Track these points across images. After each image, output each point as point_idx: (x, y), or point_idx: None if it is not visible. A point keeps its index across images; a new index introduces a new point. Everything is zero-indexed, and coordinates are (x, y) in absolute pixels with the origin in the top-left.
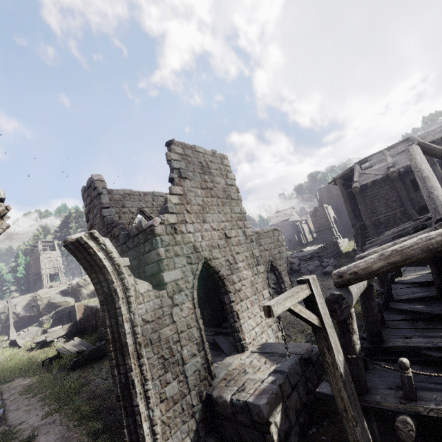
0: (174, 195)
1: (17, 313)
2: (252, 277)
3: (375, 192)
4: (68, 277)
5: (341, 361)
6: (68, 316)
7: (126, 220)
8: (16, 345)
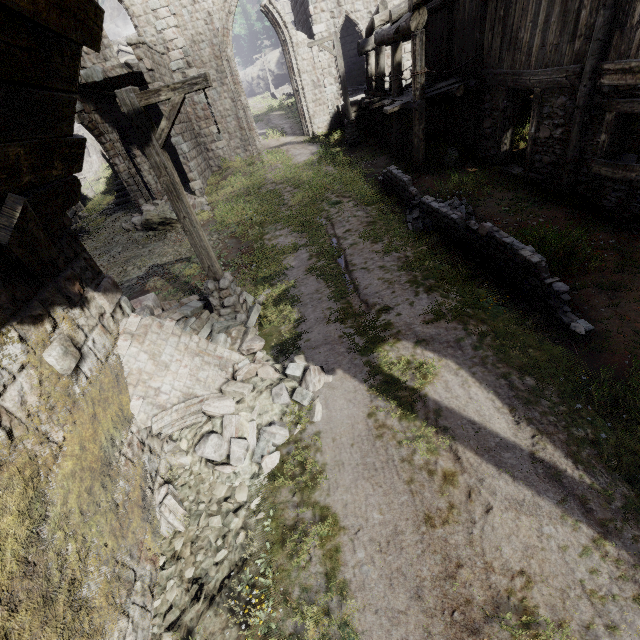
0: None
1: (272, 72)
2: None
3: None
4: None
5: (342, 72)
6: None
7: None
8: (275, 98)
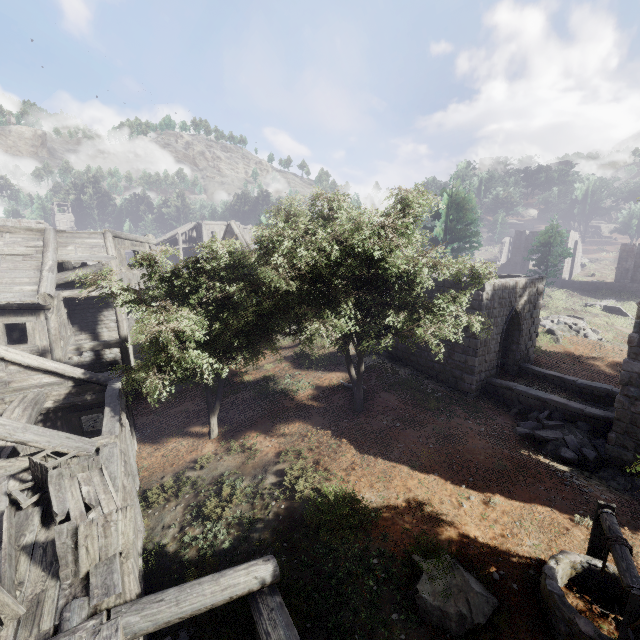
0: None
1: None
2: None
3: None
4: None
5: None
6: None
7: None
8: None
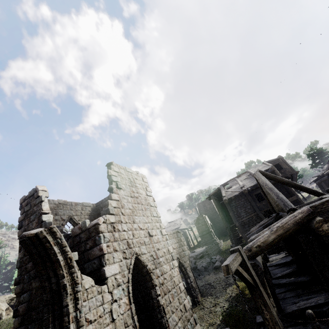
0: (113, 200)
1: None
2: (170, 271)
3: (237, 203)
4: None
5: (276, 316)
6: None
7: None
8: None
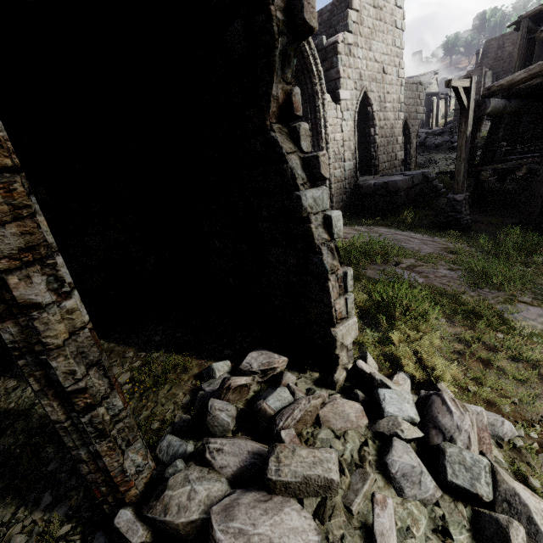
0: (353, 11)
1: None
2: (393, 121)
3: None
4: None
5: (469, 131)
6: None
7: None
8: None
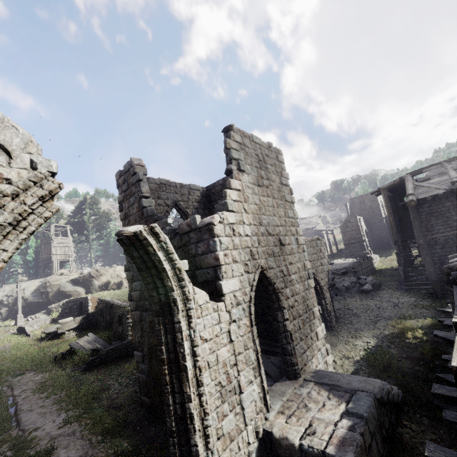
0: (233, 190)
1: (25, 298)
2: (303, 293)
3: (433, 208)
4: (77, 265)
5: None
6: (79, 308)
7: (161, 213)
8: (25, 333)
